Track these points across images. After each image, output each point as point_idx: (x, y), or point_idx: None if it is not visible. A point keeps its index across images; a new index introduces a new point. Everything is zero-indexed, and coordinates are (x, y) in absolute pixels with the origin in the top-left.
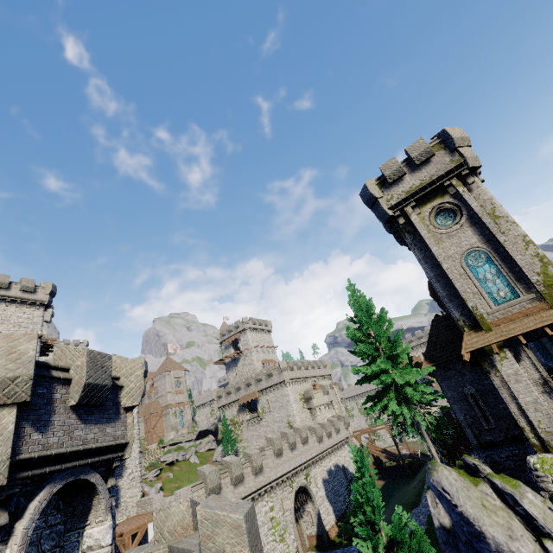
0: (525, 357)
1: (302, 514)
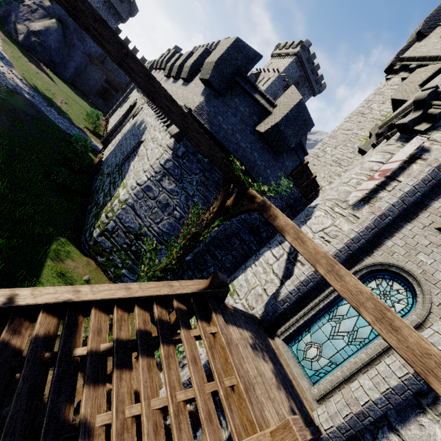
0: None
1: None
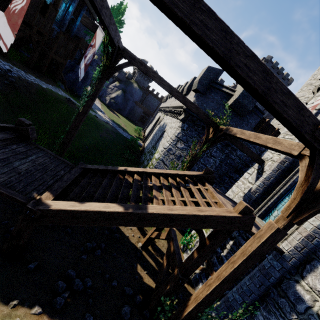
0: None
1: None
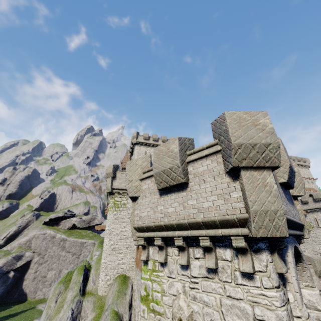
0: None
1: None
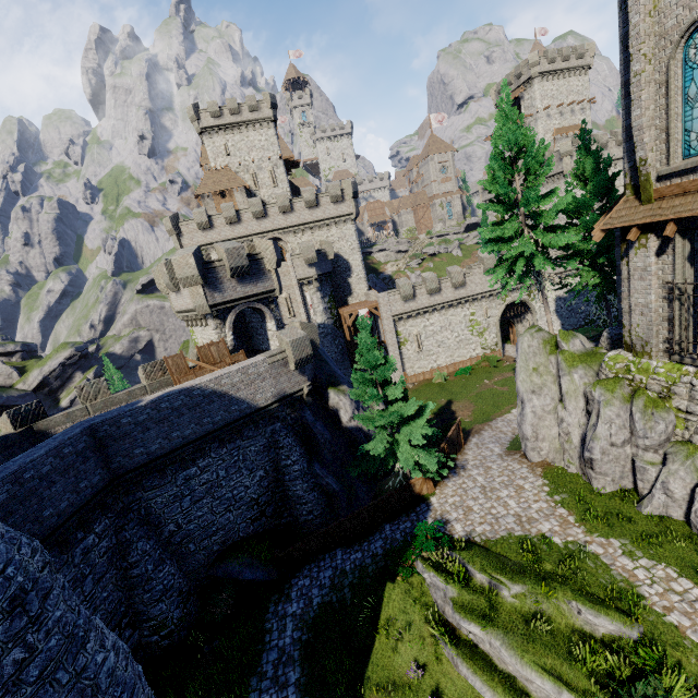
0: (672, 250)
1: (522, 321)
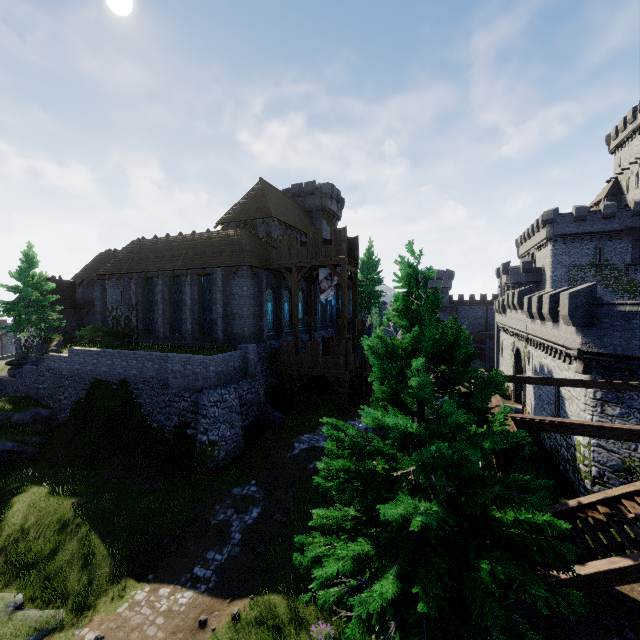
0: None
1: None
